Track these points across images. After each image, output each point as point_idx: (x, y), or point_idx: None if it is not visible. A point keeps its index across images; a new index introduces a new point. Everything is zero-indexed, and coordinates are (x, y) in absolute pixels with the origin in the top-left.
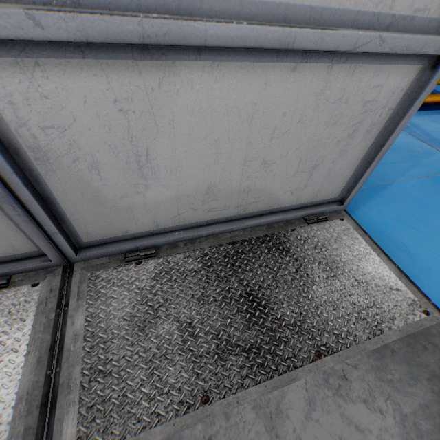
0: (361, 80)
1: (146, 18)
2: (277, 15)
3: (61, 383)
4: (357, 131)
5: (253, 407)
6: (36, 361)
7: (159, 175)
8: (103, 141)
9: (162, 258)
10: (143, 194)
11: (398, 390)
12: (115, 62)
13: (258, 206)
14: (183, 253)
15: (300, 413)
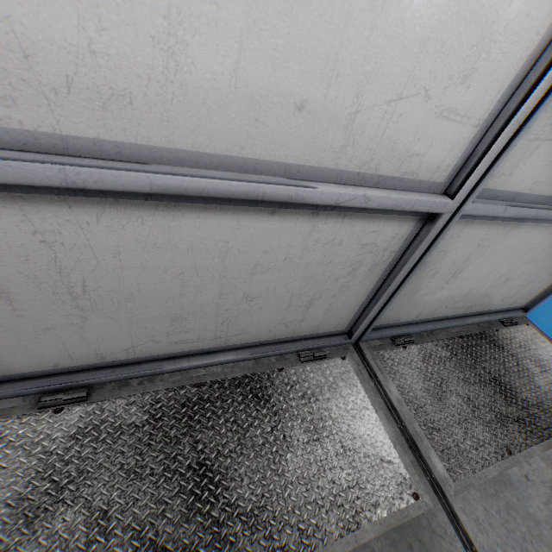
0: None
1: (540, 209)
2: None
3: (412, 434)
4: None
5: (540, 459)
6: (385, 417)
7: (455, 282)
8: (454, 260)
9: (419, 345)
10: (434, 294)
11: None
12: (501, 222)
13: (477, 308)
14: (431, 342)
15: None
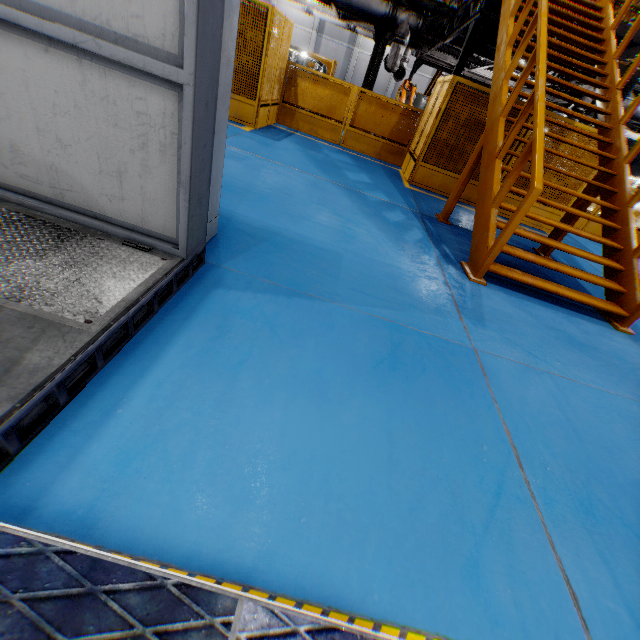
0: (120, 86)
1: None
2: (15, 3)
3: None
4: (149, 147)
5: None
6: None
7: None
8: None
9: None
10: None
11: None
12: None
13: (76, 199)
14: None
15: None
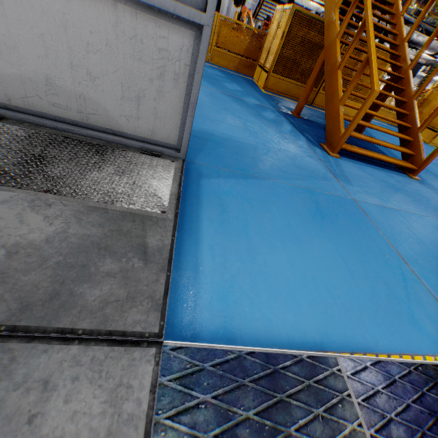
0: (147, 27)
1: None
2: None
3: None
4: (165, 76)
5: None
6: None
7: (3, 49)
8: None
9: (3, 123)
10: None
11: (80, 224)
12: None
13: (99, 120)
14: (22, 127)
15: None
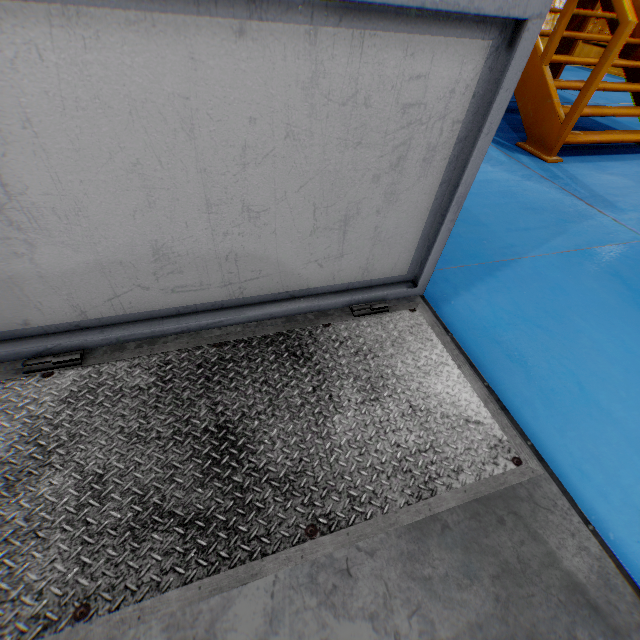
0: (384, 64)
1: None
2: None
3: None
4: (407, 160)
5: (165, 626)
6: None
7: (48, 224)
8: None
9: (91, 368)
10: (30, 258)
11: (437, 597)
12: None
13: (264, 286)
14: (130, 359)
15: (249, 638)
